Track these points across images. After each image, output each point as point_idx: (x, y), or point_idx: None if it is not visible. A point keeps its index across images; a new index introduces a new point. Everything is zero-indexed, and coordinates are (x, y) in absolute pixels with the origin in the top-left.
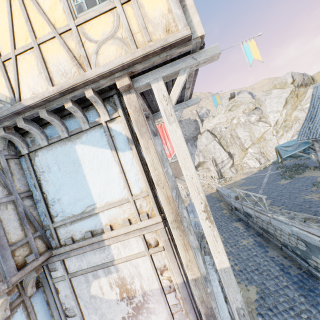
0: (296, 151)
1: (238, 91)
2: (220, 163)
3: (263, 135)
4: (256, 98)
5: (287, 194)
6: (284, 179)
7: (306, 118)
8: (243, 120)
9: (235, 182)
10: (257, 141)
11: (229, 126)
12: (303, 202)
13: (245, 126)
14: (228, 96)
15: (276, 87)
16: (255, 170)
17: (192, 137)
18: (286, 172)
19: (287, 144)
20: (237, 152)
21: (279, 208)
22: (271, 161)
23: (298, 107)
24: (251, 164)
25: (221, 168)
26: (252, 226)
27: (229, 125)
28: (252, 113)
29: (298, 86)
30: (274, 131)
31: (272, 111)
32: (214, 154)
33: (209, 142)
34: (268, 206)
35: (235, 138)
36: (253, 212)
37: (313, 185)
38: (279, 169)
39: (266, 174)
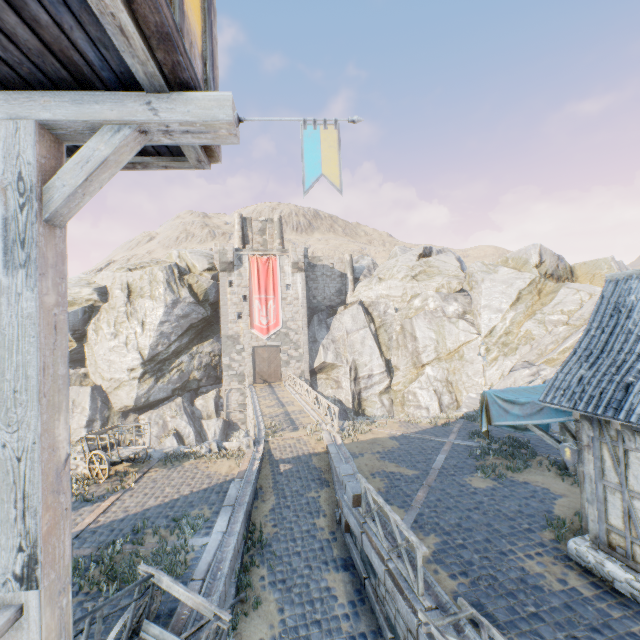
0: (528, 421)
1: (440, 249)
2: (365, 379)
3: (460, 348)
4: (467, 272)
5: (482, 533)
6: (482, 473)
7: (576, 349)
8: (433, 306)
9: (376, 440)
10: (446, 356)
11: (403, 309)
12: (520, 584)
13: (433, 319)
14: (418, 251)
15: (508, 264)
16: (425, 421)
17: (327, 306)
18: (488, 453)
19: (511, 394)
20: (404, 365)
21: (453, 584)
22: (463, 412)
23: (537, 315)
24: (424, 399)
25: (364, 390)
26: (371, 601)
27: (404, 306)
28: (453, 298)
29: (545, 275)
30: (483, 346)
31: (490, 306)
32: (359, 355)
33: (356, 328)
34: (427, 565)
35: (408, 335)
36: (383, 572)
37: (547, 522)
38: (475, 439)
39: (446, 443)
